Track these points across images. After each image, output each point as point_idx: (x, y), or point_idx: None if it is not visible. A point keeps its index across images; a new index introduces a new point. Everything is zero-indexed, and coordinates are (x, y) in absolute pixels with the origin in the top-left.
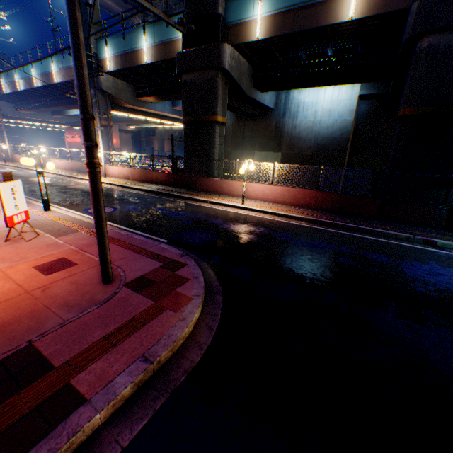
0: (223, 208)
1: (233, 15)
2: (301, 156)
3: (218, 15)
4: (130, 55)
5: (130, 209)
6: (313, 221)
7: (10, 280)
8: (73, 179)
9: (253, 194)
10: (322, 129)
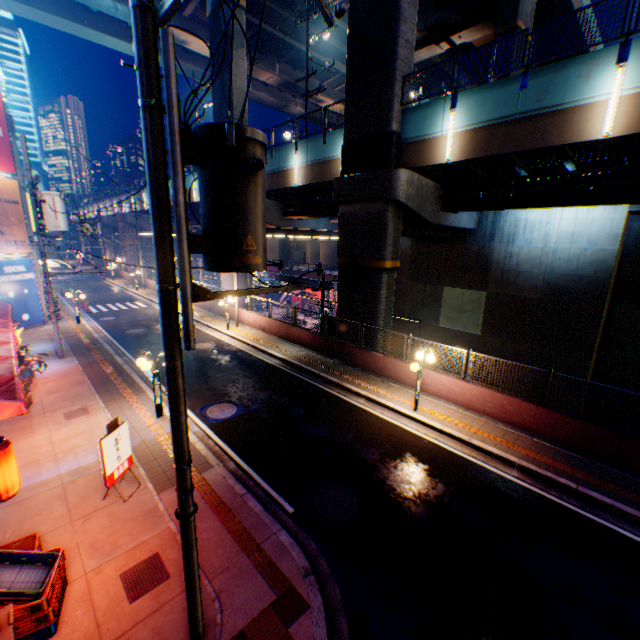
0: (384, 414)
1: (413, 130)
2: (519, 300)
3: (390, 133)
4: (277, 175)
5: (256, 411)
6: (533, 472)
7: (91, 607)
8: (202, 326)
9: (432, 387)
10: (558, 261)
